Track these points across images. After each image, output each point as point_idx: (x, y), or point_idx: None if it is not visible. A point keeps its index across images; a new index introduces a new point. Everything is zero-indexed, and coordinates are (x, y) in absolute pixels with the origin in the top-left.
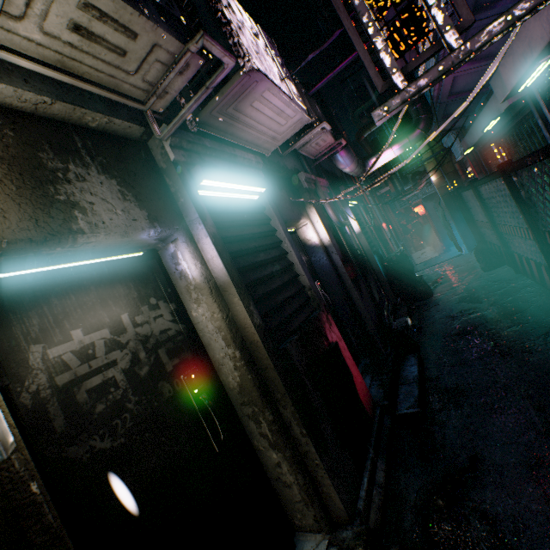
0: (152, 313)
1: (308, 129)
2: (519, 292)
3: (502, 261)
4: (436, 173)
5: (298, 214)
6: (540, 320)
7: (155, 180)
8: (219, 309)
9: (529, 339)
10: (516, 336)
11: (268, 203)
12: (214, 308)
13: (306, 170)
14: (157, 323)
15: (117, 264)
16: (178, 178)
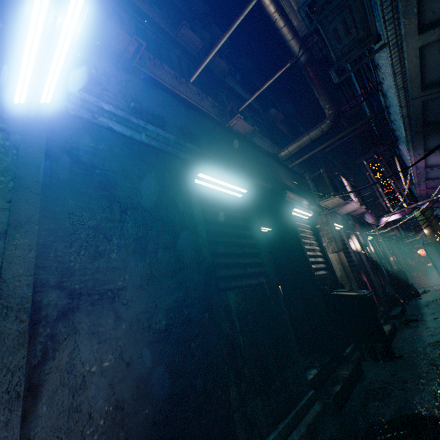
0: None
1: None
2: None
3: None
4: (428, 228)
5: (348, 237)
6: None
7: None
8: (337, 255)
9: None
10: None
11: (342, 231)
12: (335, 254)
13: (350, 220)
14: None
15: None
16: None
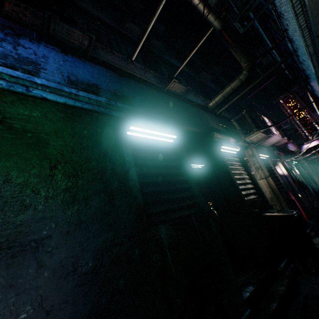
0: None
1: None
2: None
3: None
4: None
5: (274, 164)
6: None
7: None
8: (265, 180)
9: None
10: None
11: (269, 160)
12: (264, 180)
13: (275, 150)
14: None
15: None
16: None
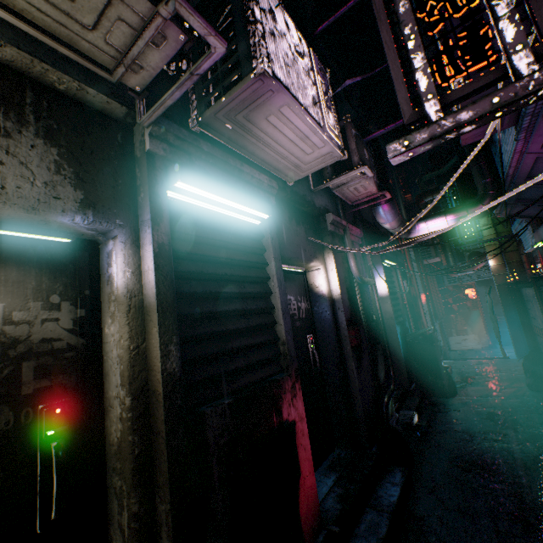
0: (44, 313)
1: (348, 170)
2: None
3: None
4: (497, 258)
5: (311, 255)
6: None
7: (119, 166)
8: (129, 335)
9: None
10: None
11: (268, 232)
12: (124, 332)
13: (339, 213)
14: (44, 327)
15: (28, 243)
16: (146, 170)
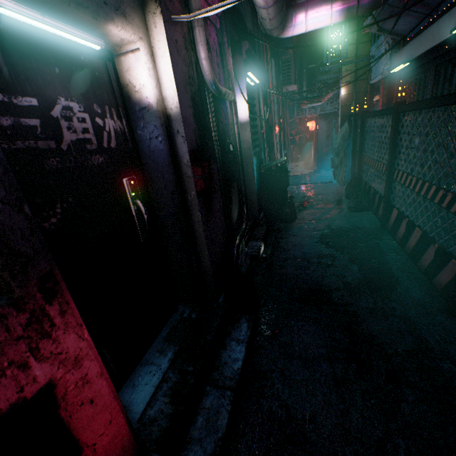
0: None
1: None
2: (384, 255)
3: (370, 207)
4: (349, 87)
5: (106, 1)
6: (410, 316)
7: None
8: None
9: (397, 350)
10: (380, 335)
11: None
12: None
13: None
14: None
15: None
16: None
